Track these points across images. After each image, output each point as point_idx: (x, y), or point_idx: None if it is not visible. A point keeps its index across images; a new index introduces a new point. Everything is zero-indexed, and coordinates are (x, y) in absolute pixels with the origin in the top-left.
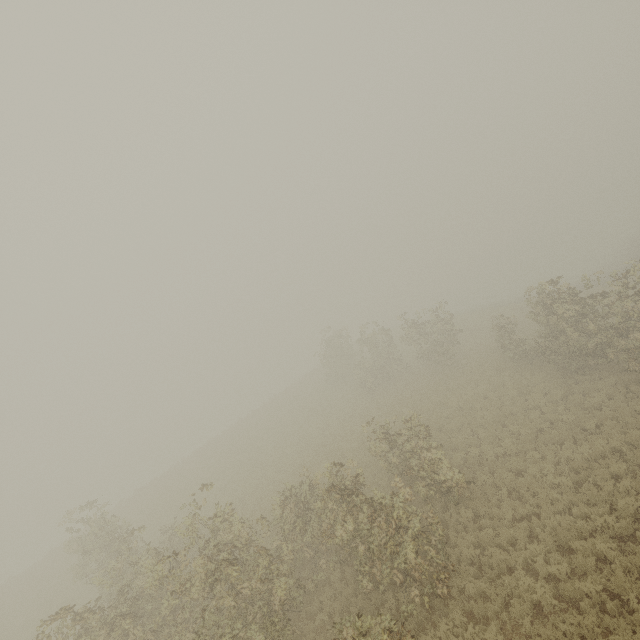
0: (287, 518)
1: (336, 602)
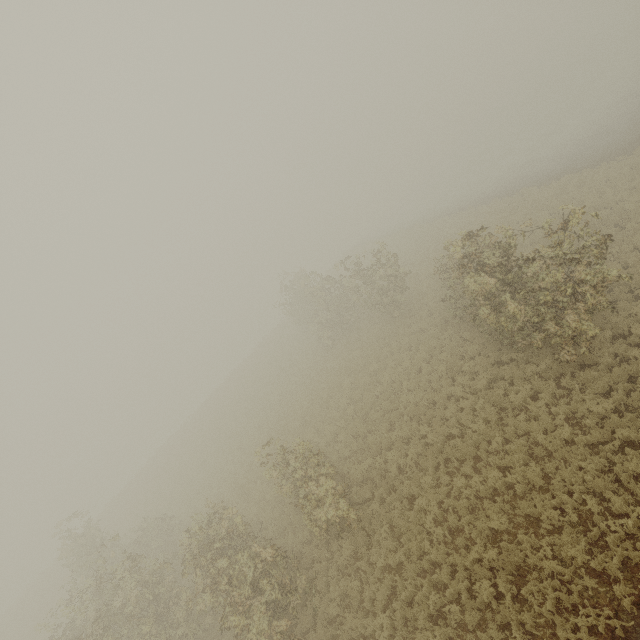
0: (187, 559)
1: (232, 633)
